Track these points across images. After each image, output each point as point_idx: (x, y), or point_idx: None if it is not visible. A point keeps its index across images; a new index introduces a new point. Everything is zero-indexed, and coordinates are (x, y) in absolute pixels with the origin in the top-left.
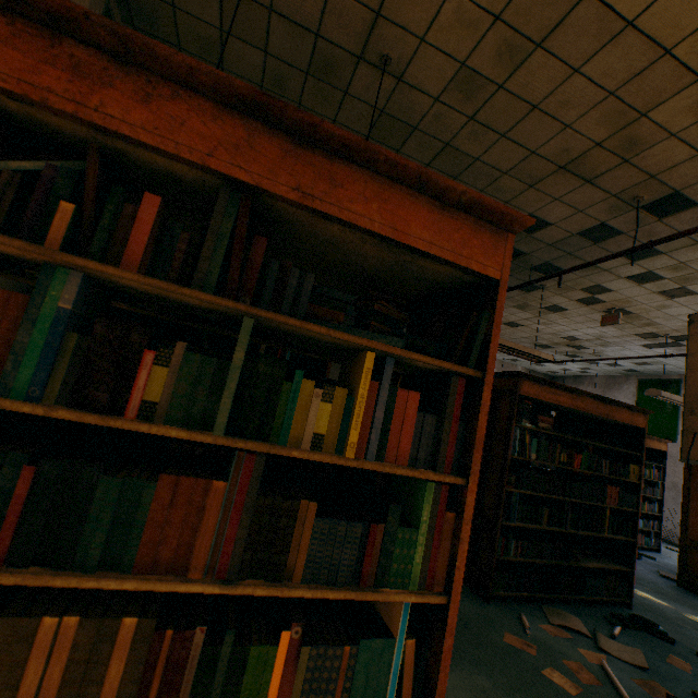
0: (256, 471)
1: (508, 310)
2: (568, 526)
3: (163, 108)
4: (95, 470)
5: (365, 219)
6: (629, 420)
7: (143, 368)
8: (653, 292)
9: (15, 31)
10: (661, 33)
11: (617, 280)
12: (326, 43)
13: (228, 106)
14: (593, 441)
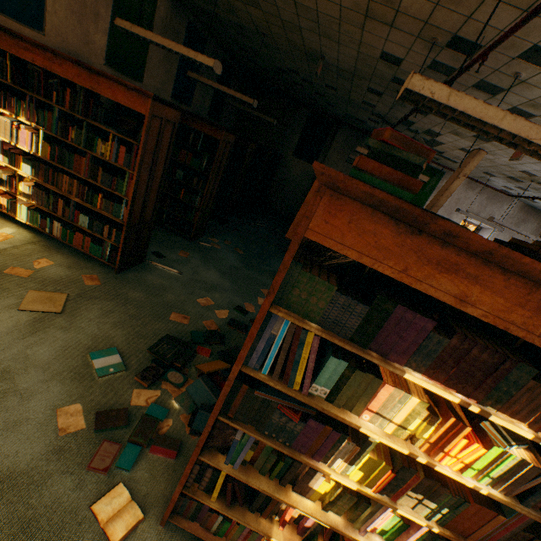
0: (91, 158)
1: (449, 136)
2: None
3: (64, 67)
4: (66, 150)
5: (107, 95)
6: None
7: (71, 131)
8: None
9: (41, 53)
10: None
11: None
12: None
13: (75, 64)
14: None
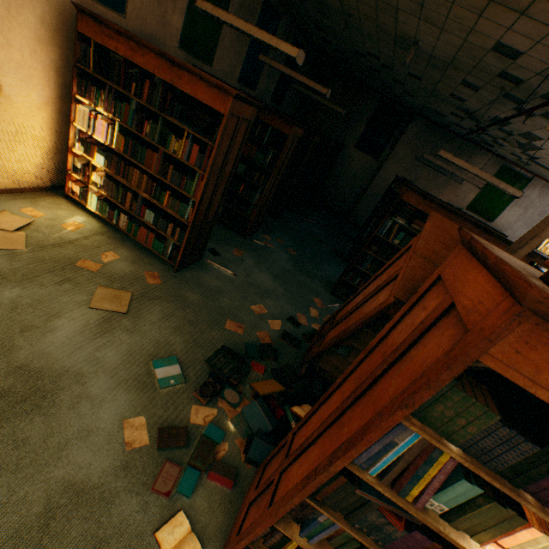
0: (163, 154)
1: None
2: None
3: (146, 58)
4: (139, 144)
5: (187, 90)
6: None
7: (146, 125)
8: None
9: (124, 41)
10: None
11: None
12: None
13: (158, 55)
14: None
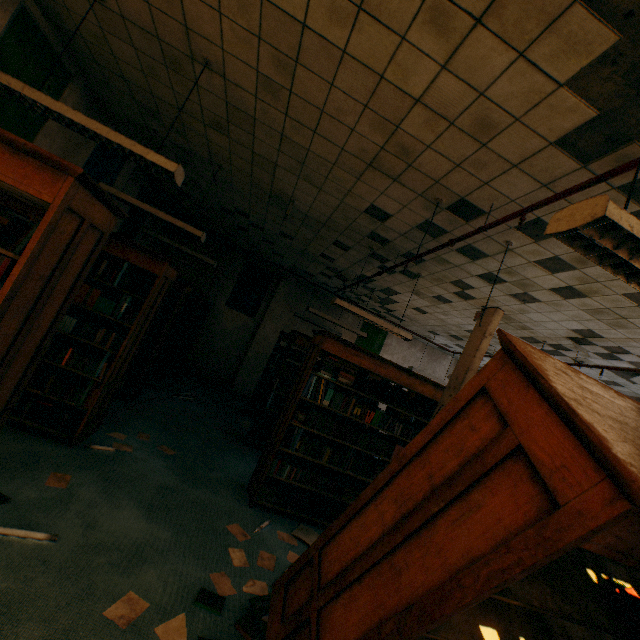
0: None
1: (409, 295)
2: (349, 468)
3: None
4: None
5: None
6: (433, 395)
7: None
8: (507, 295)
9: None
10: (369, 61)
11: (472, 278)
12: (167, 45)
13: None
14: (404, 408)
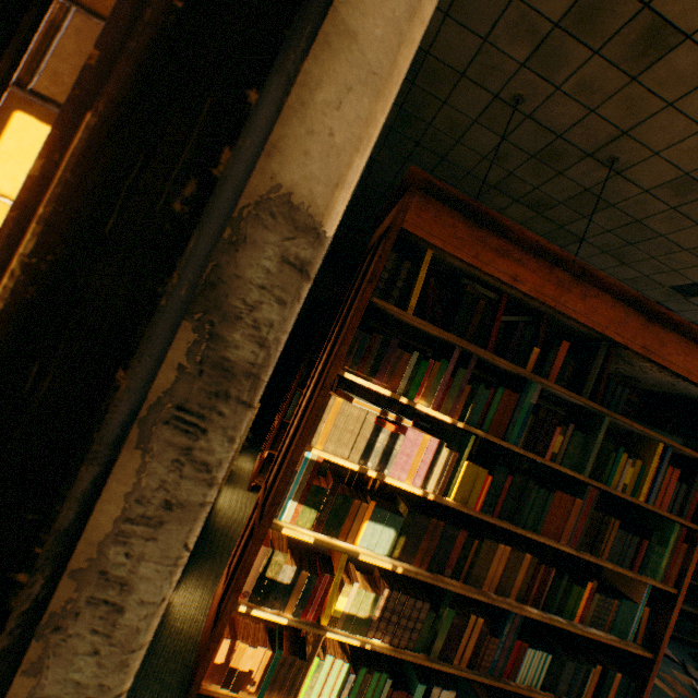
0: (594, 497)
1: None
2: None
3: (589, 302)
4: (532, 482)
5: (674, 366)
6: None
7: (554, 435)
8: None
9: (537, 265)
10: None
11: None
12: (564, 142)
13: (618, 299)
14: None
